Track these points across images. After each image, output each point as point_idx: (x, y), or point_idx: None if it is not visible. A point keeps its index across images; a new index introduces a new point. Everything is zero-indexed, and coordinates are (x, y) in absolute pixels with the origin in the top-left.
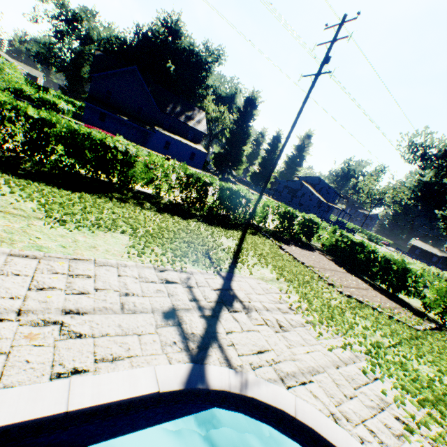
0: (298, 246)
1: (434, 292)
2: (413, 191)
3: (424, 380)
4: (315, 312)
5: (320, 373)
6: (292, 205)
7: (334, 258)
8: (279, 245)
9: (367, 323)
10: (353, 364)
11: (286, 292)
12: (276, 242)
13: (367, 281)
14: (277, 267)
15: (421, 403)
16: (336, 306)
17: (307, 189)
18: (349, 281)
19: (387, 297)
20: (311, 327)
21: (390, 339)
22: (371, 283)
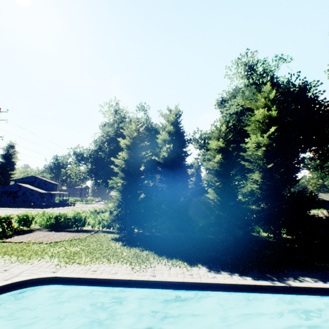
0: (21, 234)
1: (93, 220)
2: (89, 173)
3: (73, 251)
4: (28, 257)
5: (26, 271)
6: (16, 205)
7: (50, 228)
8: (2, 241)
9: (57, 247)
10: (43, 262)
11: (9, 259)
12: (0, 240)
13: (69, 230)
14: (2, 252)
15: (67, 257)
16: (41, 250)
17: (26, 188)
18: (56, 236)
19: (77, 232)
20: (24, 262)
21: (67, 247)
22: (71, 230)
